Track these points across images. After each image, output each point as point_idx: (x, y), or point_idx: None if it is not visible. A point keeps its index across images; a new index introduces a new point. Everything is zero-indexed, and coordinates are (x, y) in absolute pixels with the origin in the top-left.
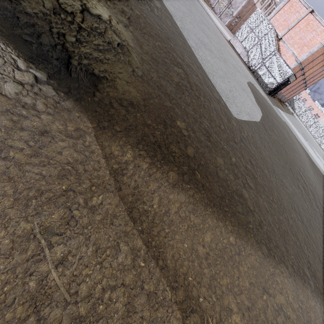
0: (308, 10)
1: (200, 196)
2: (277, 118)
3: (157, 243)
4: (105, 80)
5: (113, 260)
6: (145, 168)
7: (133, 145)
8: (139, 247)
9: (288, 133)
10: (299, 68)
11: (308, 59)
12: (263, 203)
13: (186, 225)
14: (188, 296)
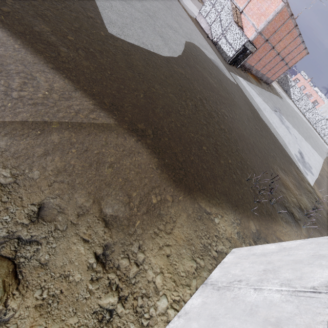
0: None
1: None
2: (211, 71)
3: None
4: None
5: None
6: None
7: None
8: None
9: (221, 84)
10: (263, 40)
11: (269, 29)
12: (89, 66)
13: None
14: None
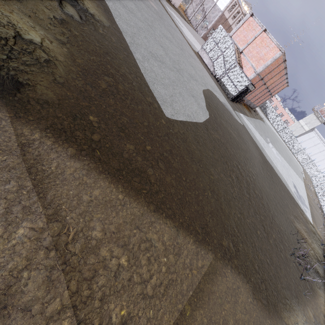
0: (262, 29)
1: (95, 165)
2: (230, 121)
3: (44, 187)
4: (27, 85)
5: (1, 186)
6: (49, 144)
7: (42, 129)
8: (27, 185)
9: (239, 134)
10: (259, 78)
11: (265, 71)
12: (171, 180)
13: (78, 182)
14: (57, 214)
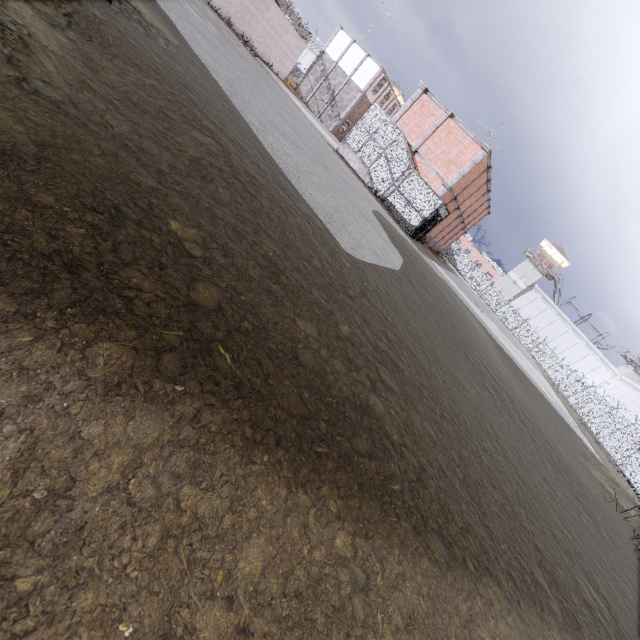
0: (446, 113)
1: (224, 417)
2: (431, 271)
3: None
4: None
5: None
6: None
7: None
8: None
9: (452, 296)
10: (450, 197)
11: (460, 185)
12: (422, 425)
13: (156, 530)
14: None
